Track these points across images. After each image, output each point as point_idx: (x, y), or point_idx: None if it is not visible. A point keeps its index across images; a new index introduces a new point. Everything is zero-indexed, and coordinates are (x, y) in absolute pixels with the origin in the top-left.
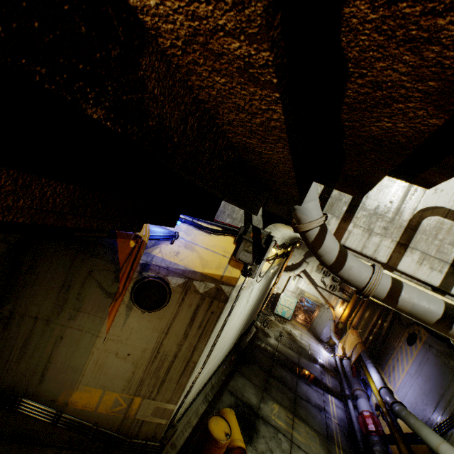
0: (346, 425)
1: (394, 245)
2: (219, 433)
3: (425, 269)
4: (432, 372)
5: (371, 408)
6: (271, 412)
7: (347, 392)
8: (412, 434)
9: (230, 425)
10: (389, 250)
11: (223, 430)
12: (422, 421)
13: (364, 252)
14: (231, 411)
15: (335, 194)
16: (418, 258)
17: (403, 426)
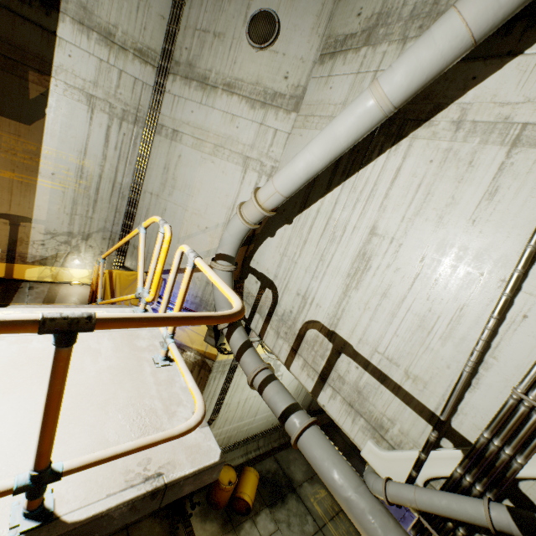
0: None
1: (290, 349)
2: (224, 478)
3: (305, 375)
4: None
5: None
6: (312, 494)
7: None
8: None
9: (246, 480)
10: (287, 353)
11: (229, 478)
12: None
13: (274, 351)
14: (254, 470)
15: (263, 298)
16: (302, 364)
17: None
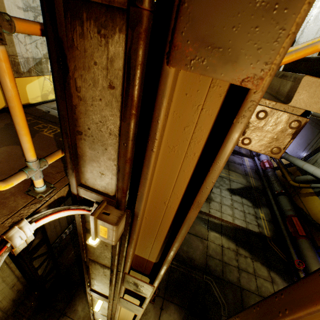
0: (254, 168)
1: None
2: None
3: None
4: (306, 133)
5: (267, 158)
6: None
7: (254, 154)
8: (288, 164)
9: None
10: None
11: None
12: (296, 158)
13: None
14: None
15: None
16: None
17: (284, 162)
